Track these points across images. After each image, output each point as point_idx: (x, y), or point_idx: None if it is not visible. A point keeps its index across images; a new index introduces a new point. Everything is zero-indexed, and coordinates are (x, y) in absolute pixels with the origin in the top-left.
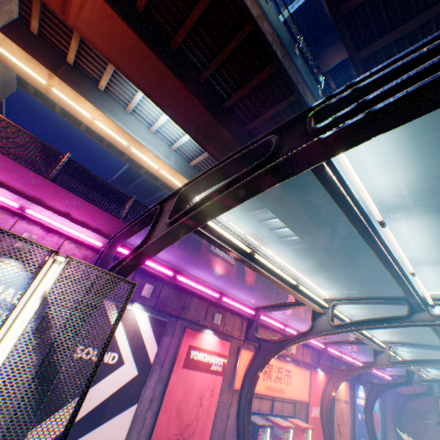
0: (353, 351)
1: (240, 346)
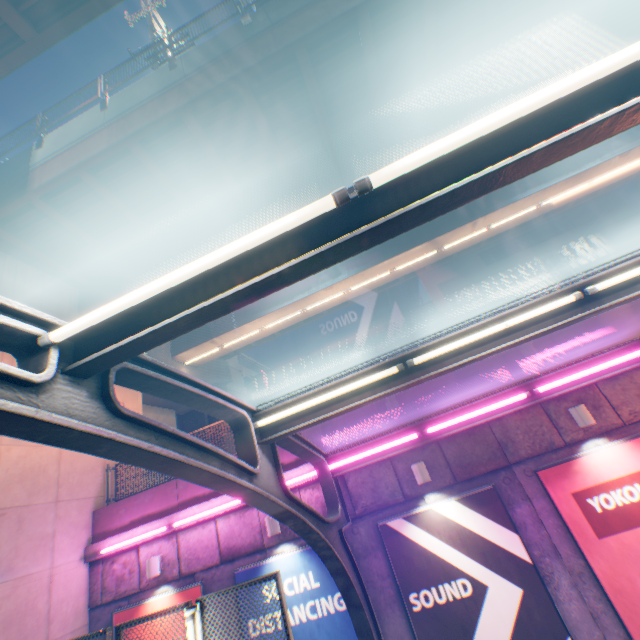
0: None
1: None
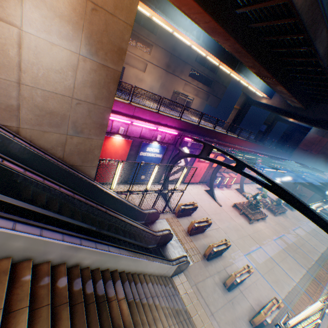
0: (276, 151)
1: (217, 156)
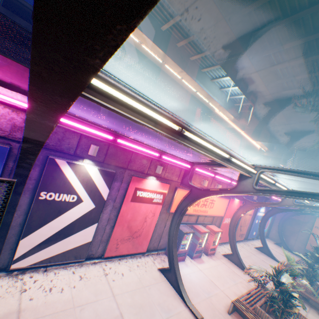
0: None
1: (177, 187)
